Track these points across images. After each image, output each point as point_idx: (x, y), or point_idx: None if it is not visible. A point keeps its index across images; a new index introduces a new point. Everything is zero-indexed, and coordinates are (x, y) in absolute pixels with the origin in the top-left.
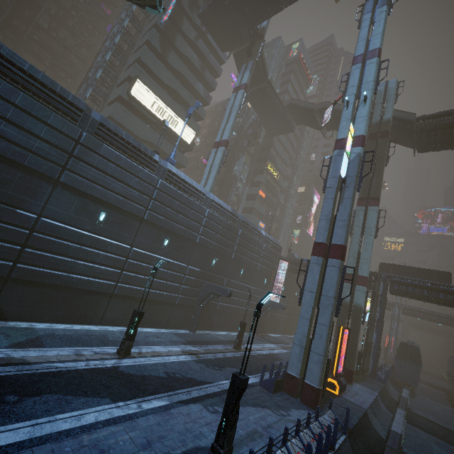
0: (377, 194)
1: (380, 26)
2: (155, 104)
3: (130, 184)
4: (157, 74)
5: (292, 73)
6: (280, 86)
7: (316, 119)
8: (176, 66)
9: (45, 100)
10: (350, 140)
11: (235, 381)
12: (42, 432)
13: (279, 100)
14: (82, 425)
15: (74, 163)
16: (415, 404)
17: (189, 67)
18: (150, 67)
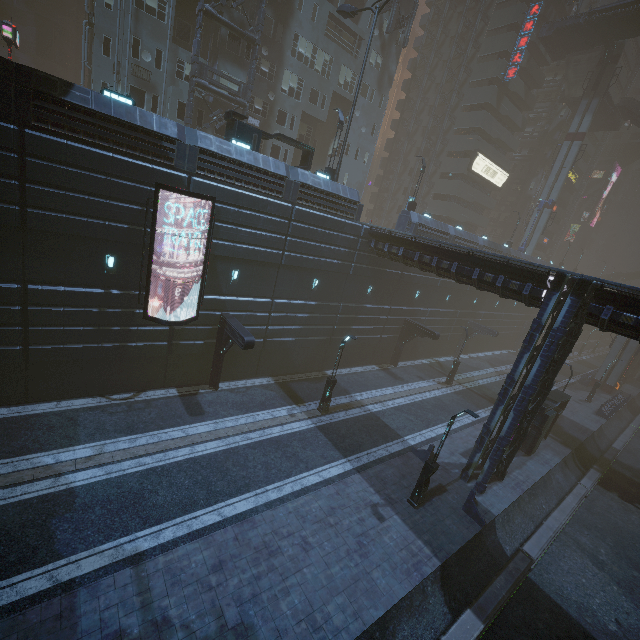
0: None
1: None
2: (485, 167)
3: None
4: (489, 134)
5: None
6: None
7: None
8: (504, 111)
9: None
10: None
11: (597, 384)
12: None
13: (610, 103)
14: None
15: None
16: None
17: (511, 96)
18: (485, 131)
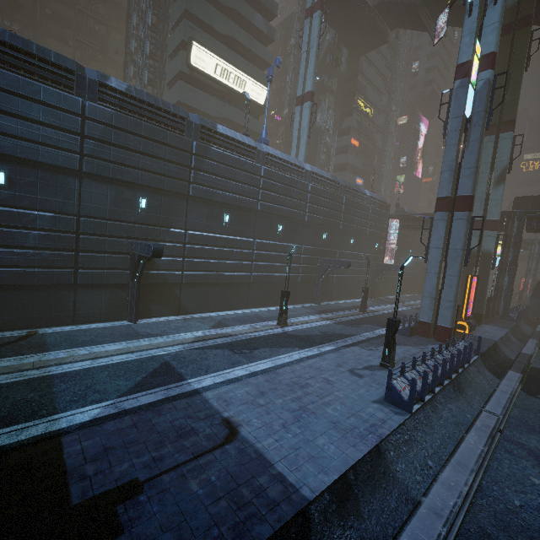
0: (511, 115)
1: None
2: (218, 67)
3: (240, 180)
4: (209, 24)
5: None
6: None
7: (420, 18)
8: (226, 1)
9: (155, 120)
10: (475, 65)
11: (390, 323)
12: (278, 363)
13: (363, 1)
14: (295, 359)
15: (195, 175)
16: None
17: None
18: (200, 18)
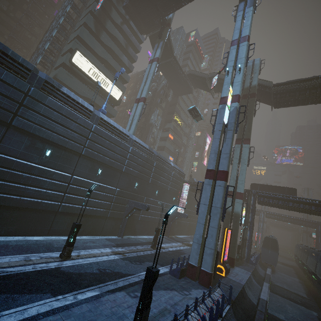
0: (248, 136)
1: (249, 20)
2: (91, 70)
3: (70, 128)
4: (92, 48)
5: (191, 52)
6: (182, 61)
7: (207, 84)
8: (107, 43)
9: None
10: (230, 98)
11: (149, 273)
12: None
13: (181, 70)
14: (25, 318)
15: (23, 111)
16: (275, 278)
17: (117, 44)
18: (87, 42)
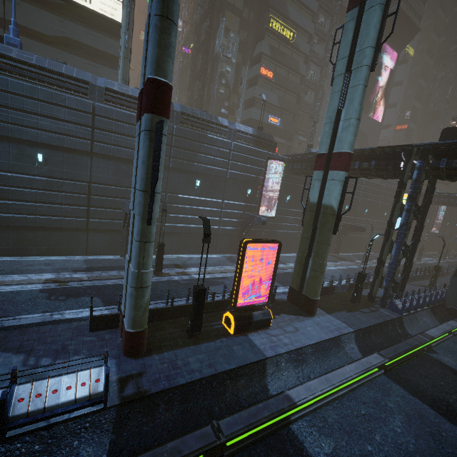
0: None
1: None
2: None
3: None
4: None
5: None
6: None
7: None
8: None
9: None
10: None
11: None
12: None
13: None
14: None
15: None
16: None
17: None
18: None
